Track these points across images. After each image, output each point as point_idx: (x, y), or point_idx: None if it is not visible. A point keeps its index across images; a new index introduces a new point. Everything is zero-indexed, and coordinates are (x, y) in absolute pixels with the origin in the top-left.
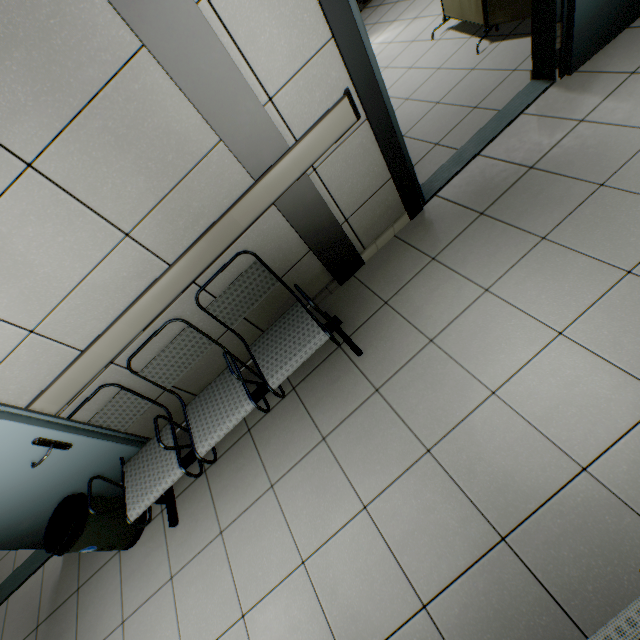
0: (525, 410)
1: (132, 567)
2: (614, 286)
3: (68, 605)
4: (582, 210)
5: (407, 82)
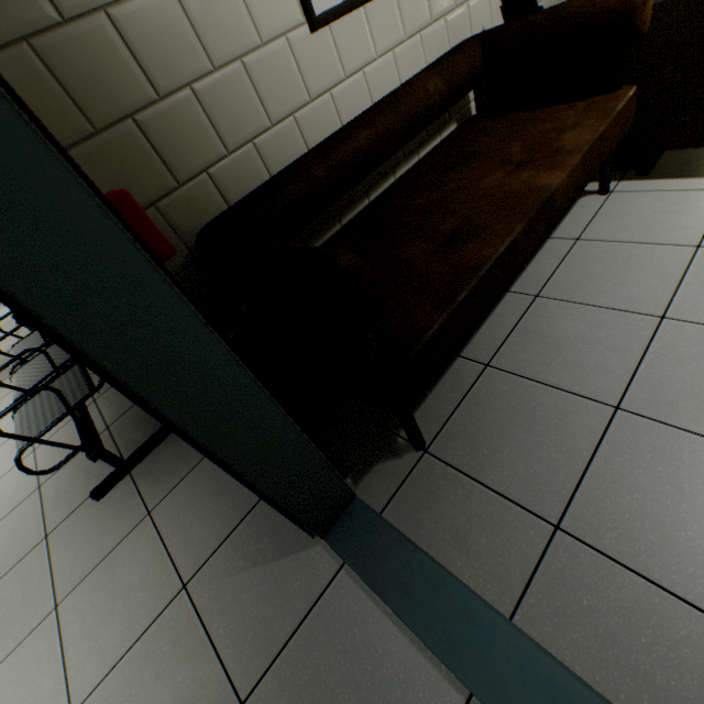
0: None
1: None
2: None
3: None
4: None
5: None
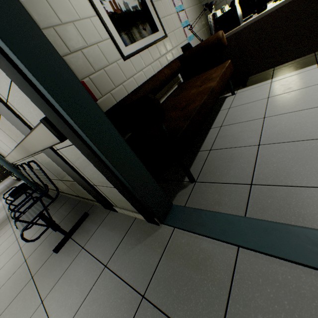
0: None
1: None
2: None
3: None
4: None
5: None
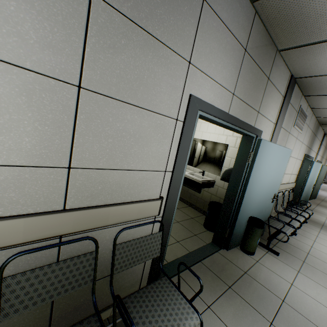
0: (324, 288)
1: None
2: None
3: None
4: None
5: None
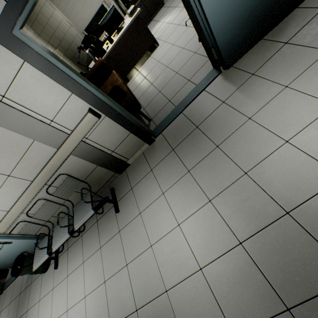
0: (158, 258)
1: (44, 280)
2: (203, 206)
3: (28, 288)
4: (206, 159)
5: (170, 54)
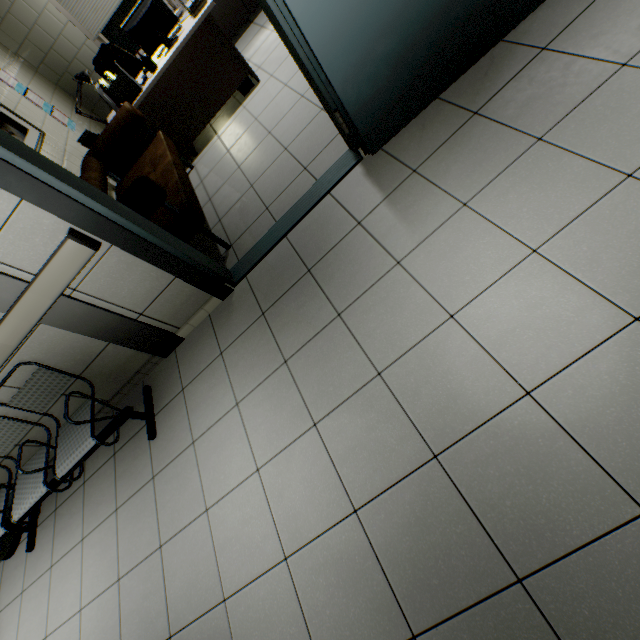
0: (216, 534)
1: (8, 574)
2: (302, 435)
3: None
4: (317, 340)
5: (277, 106)
